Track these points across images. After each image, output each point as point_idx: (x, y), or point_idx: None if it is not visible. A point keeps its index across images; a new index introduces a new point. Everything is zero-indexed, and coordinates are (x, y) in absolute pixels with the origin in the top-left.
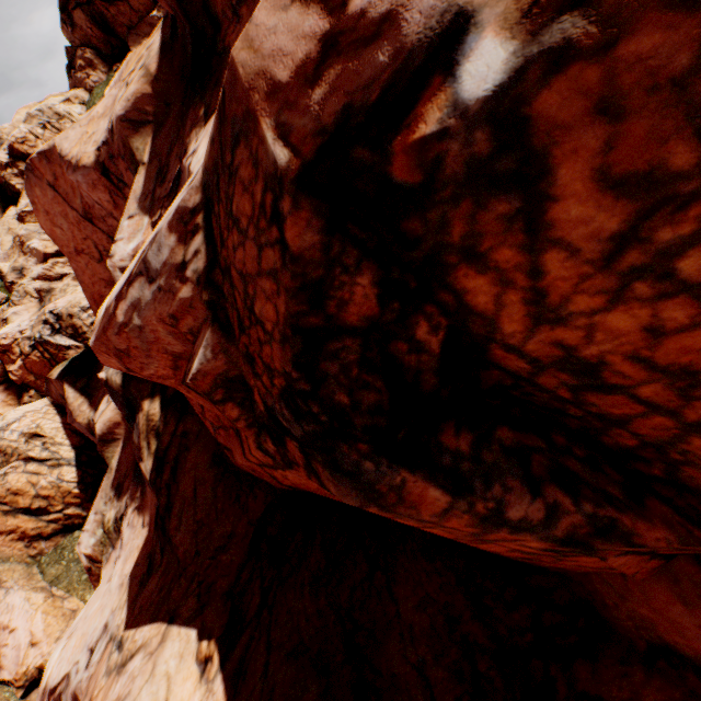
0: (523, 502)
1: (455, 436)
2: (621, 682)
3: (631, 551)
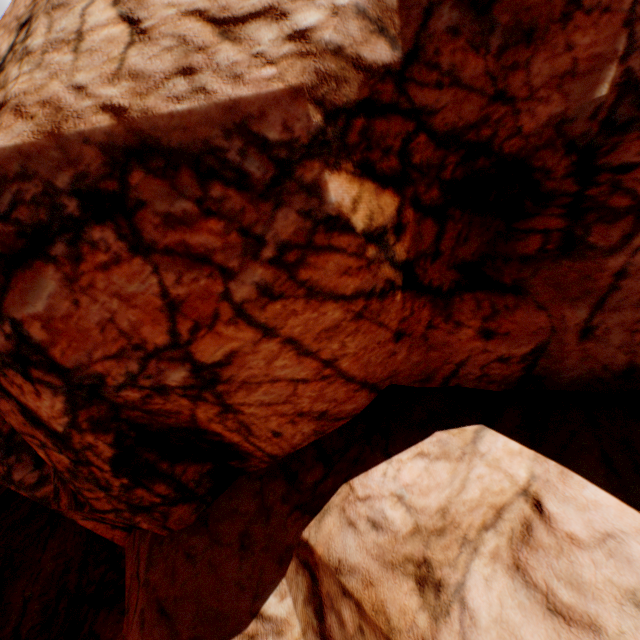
0: (27, 470)
1: (5, 421)
2: (114, 626)
3: (93, 518)
